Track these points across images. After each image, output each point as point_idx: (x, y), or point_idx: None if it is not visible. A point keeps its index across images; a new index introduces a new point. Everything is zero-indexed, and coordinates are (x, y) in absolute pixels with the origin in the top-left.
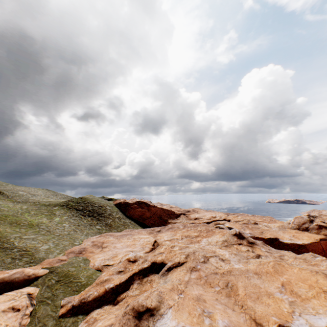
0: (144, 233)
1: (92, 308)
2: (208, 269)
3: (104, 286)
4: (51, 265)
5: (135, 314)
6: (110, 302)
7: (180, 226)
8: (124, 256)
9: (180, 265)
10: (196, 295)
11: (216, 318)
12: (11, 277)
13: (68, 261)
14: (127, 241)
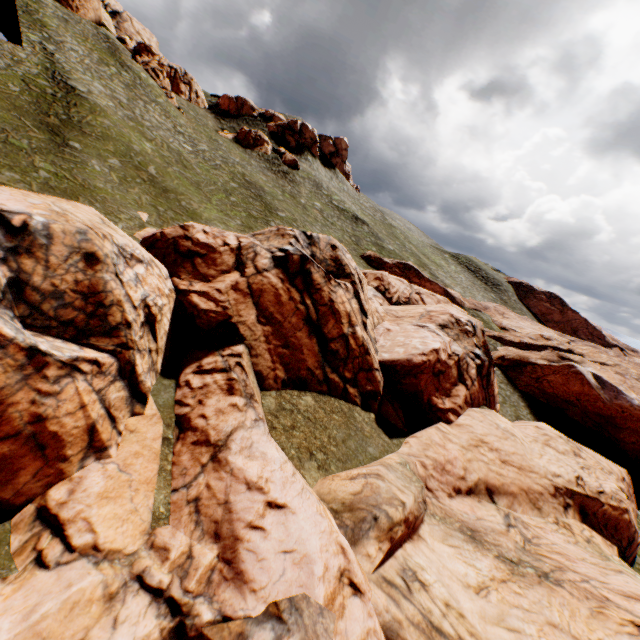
0: (551, 331)
1: (506, 345)
2: (638, 385)
3: (518, 338)
4: (469, 304)
5: (558, 356)
6: (521, 349)
7: (609, 352)
8: (532, 333)
9: (603, 365)
10: (617, 379)
11: (631, 393)
12: (453, 295)
13: (479, 309)
14: (531, 325)
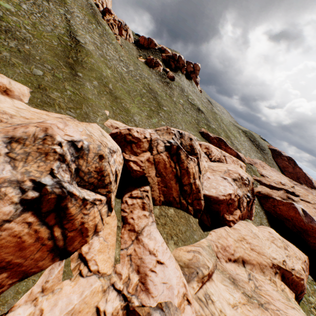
0: (286, 178)
1: (262, 185)
2: None
3: (269, 182)
4: (247, 161)
5: (287, 196)
6: (269, 188)
7: (313, 193)
8: (276, 179)
9: (308, 203)
10: (313, 212)
11: None
12: (240, 156)
13: (252, 163)
14: (276, 174)
